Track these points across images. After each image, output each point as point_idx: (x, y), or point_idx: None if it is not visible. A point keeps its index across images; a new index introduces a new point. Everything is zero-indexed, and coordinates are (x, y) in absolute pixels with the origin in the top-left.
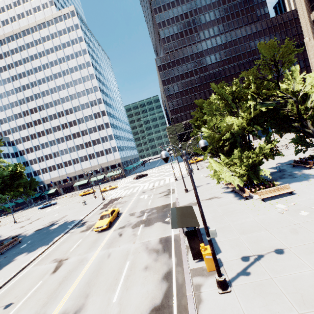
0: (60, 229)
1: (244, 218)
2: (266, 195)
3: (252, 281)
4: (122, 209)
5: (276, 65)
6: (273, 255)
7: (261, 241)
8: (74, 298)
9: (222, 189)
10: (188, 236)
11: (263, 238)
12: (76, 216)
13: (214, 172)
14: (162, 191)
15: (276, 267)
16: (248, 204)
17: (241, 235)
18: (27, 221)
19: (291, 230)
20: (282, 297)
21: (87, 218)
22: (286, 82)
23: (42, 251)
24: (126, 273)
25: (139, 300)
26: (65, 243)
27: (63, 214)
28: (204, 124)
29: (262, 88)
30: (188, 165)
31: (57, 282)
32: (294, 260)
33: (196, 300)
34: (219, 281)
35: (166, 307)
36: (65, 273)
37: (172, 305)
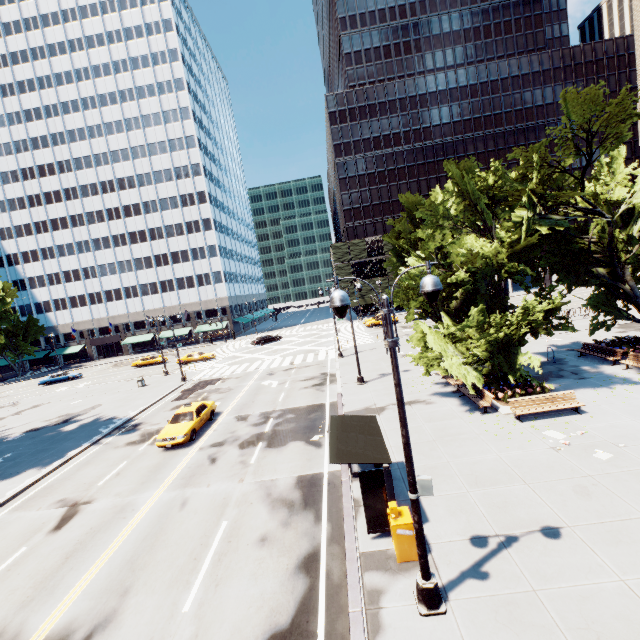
0: (81, 433)
1: (478, 452)
2: (526, 408)
3: (492, 593)
4: (223, 404)
5: (586, 140)
6: (538, 540)
7: (513, 505)
8: (95, 594)
9: (436, 385)
10: (364, 483)
11: (517, 499)
12: (121, 409)
13: (425, 350)
14: (309, 375)
15: (545, 567)
16: (487, 423)
17: (472, 488)
18: (10, 408)
19: (575, 489)
20: (557, 636)
21: (144, 415)
22: (596, 181)
23: (36, 479)
24: (218, 546)
25: (242, 613)
26: (91, 465)
27: (93, 401)
28: (413, 248)
29: (547, 186)
30: (390, 330)
31: (61, 554)
32: (582, 556)
33: (369, 627)
34: (424, 589)
35: (300, 635)
36: (83, 533)
37: (315, 632)
